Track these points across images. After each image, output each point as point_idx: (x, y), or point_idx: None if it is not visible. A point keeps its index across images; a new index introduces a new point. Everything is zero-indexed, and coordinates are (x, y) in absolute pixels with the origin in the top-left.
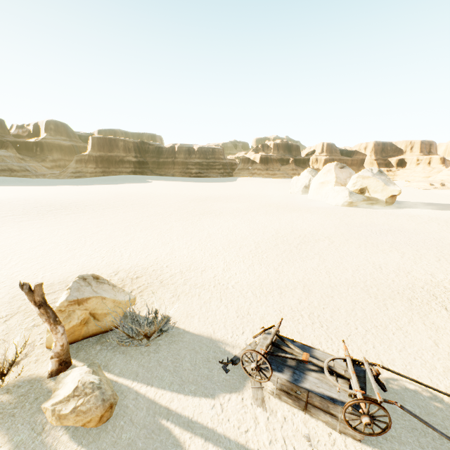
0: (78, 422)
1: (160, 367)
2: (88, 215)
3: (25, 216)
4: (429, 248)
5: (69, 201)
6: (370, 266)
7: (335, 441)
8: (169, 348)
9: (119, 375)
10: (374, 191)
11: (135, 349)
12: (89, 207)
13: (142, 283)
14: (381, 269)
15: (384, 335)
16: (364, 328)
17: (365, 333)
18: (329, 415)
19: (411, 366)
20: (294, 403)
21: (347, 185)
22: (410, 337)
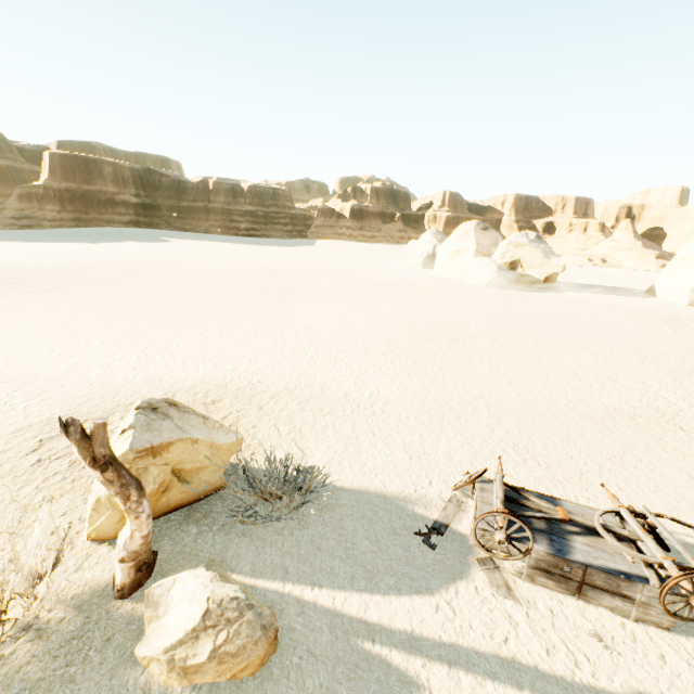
0: (223, 674)
1: (321, 552)
2: (74, 295)
3: None
4: (623, 347)
5: (23, 269)
6: (563, 372)
7: (635, 635)
8: (323, 518)
9: (253, 574)
10: (530, 266)
11: (263, 525)
12: (69, 280)
13: (226, 410)
14: (578, 377)
15: (625, 470)
16: (596, 463)
17: (600, 470)
18: (619, 597)
19: (678, 512)
20: (558, 586)
21: (493, 257)
22: (658, 470)
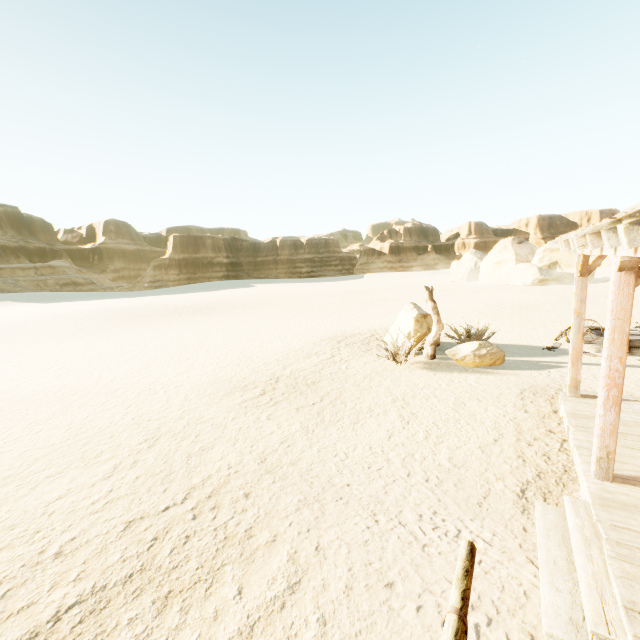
0: (491, 359)
1: None
2: (252, 309)
3: (185, 314)
4: None
5: (199, 304)
6: None
7: None
8: None
9: None
10: (567, 265)
11: None
12: (235, 305)
13: None
14: None
15: None
16: None
17: None
18: None
19: None
20: None
21: (532, 262)
22: None
